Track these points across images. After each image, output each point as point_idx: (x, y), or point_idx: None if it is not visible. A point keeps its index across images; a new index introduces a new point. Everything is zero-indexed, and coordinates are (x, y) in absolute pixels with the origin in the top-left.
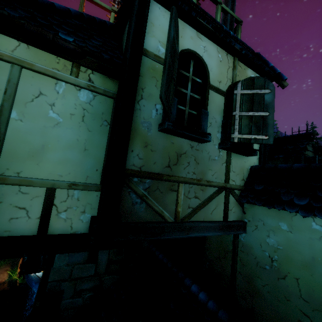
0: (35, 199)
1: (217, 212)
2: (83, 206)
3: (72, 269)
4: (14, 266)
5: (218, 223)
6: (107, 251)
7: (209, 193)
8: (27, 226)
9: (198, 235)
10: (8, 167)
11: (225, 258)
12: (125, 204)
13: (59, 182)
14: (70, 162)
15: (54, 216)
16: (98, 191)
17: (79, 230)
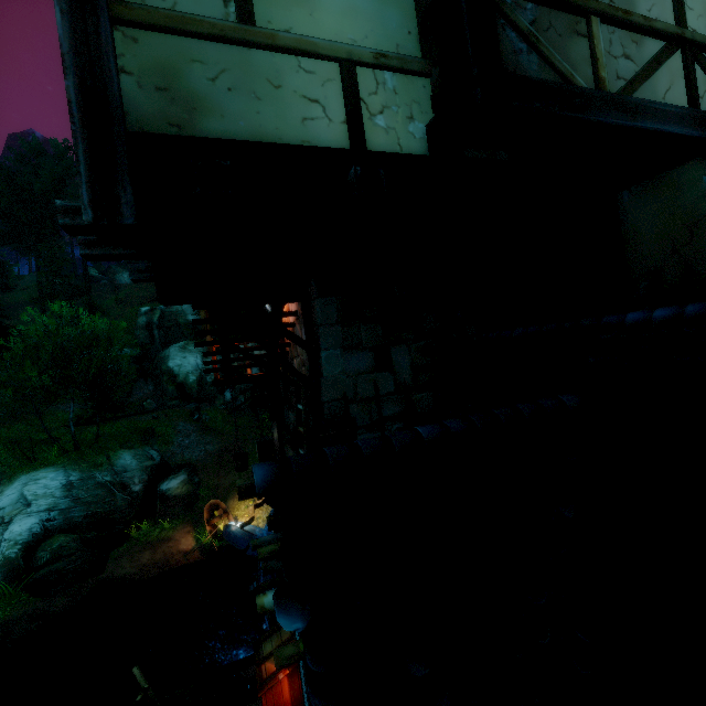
0: (329, 86)
1: (674, 98)
2: (406, 107)
3: (355, 384)
4: (198, 524)
5: (687, 110)
6: (406, 349)
7: (650, 52)
8: (332, 137)
9: (654, 128)
10: (269, 19)
11: (692, 241)
12: (502, 51)
13: (357, 50)
14: (361, 13)
15: (366, 122)
16: (424, 79)
17: (413, 153)
